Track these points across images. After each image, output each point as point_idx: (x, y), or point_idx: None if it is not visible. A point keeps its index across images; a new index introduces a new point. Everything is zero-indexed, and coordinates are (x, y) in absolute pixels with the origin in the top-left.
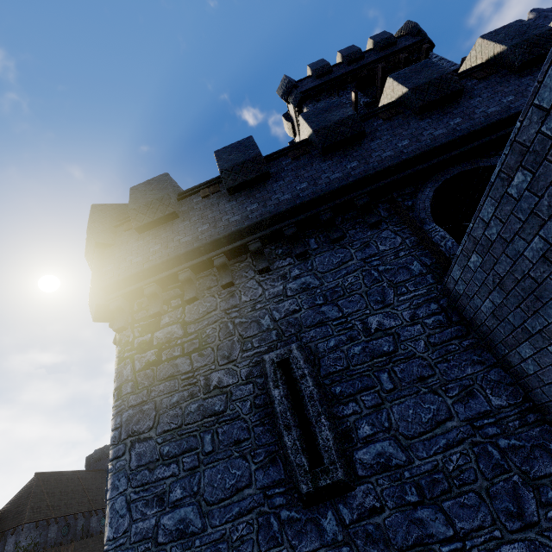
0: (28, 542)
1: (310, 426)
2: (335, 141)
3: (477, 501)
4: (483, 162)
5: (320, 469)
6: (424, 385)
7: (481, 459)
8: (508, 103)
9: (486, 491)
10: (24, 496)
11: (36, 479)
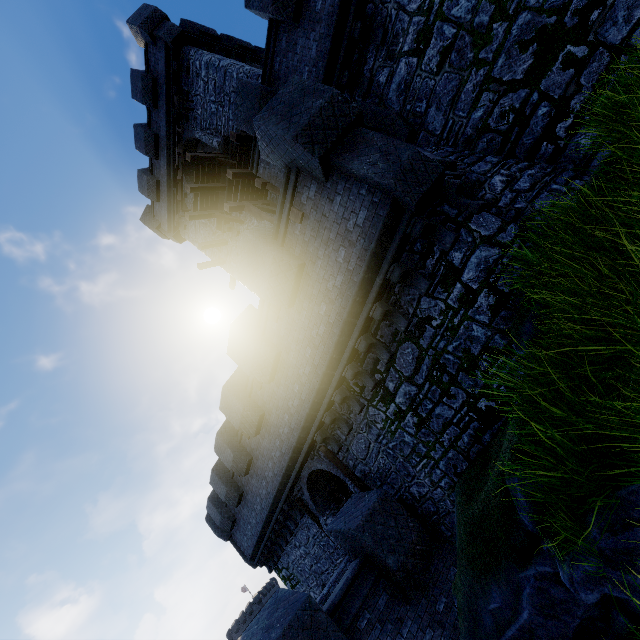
0: None
1: None
2: (244, 472)
3: None
4: (312, 467)
5: None
6: None
7: None
8: (289, 424)
9: None
10: None
11: None
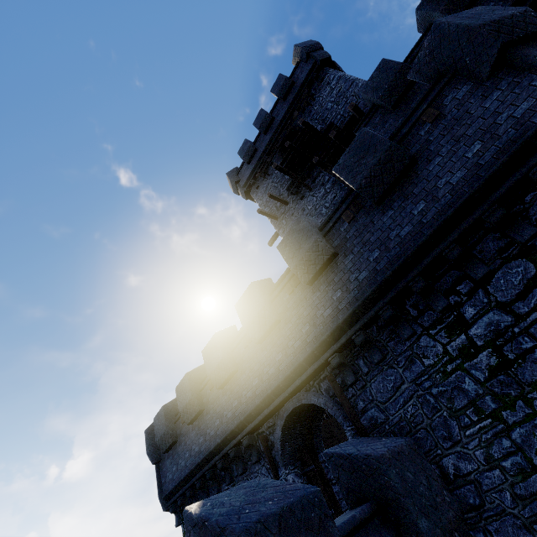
0: None
1: None
2: (221, 383)
3: None
4: (304, 399)
5: None
6: None
7: None
8: (305, 336)
9: None
10: None
11: None
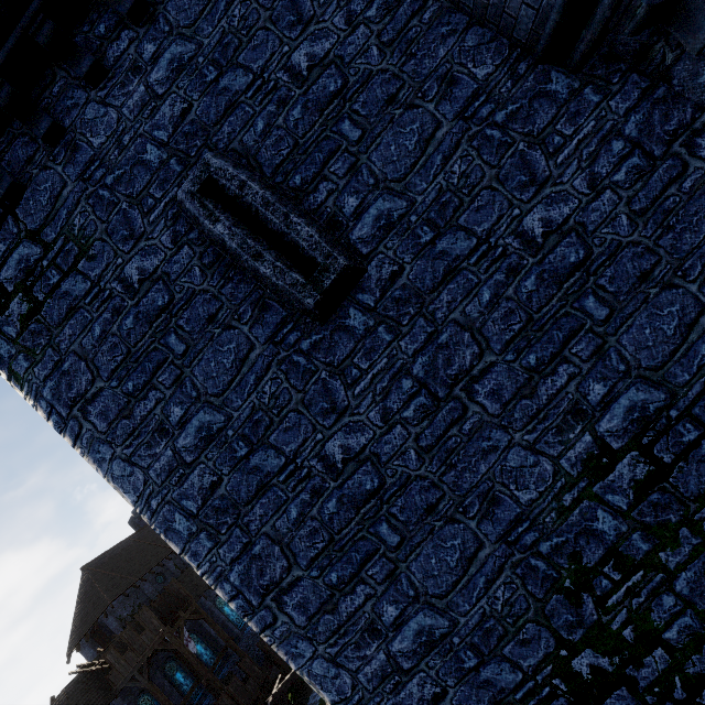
0: (130, 609)
1: (284, 239)
2: None
3: (490, 196)
4: None
5: (318, 272)
6: (397, 105)
7: (483, 150)
8: None
9: (496, 180)
10: (88, 589)
11: (87, 571)
